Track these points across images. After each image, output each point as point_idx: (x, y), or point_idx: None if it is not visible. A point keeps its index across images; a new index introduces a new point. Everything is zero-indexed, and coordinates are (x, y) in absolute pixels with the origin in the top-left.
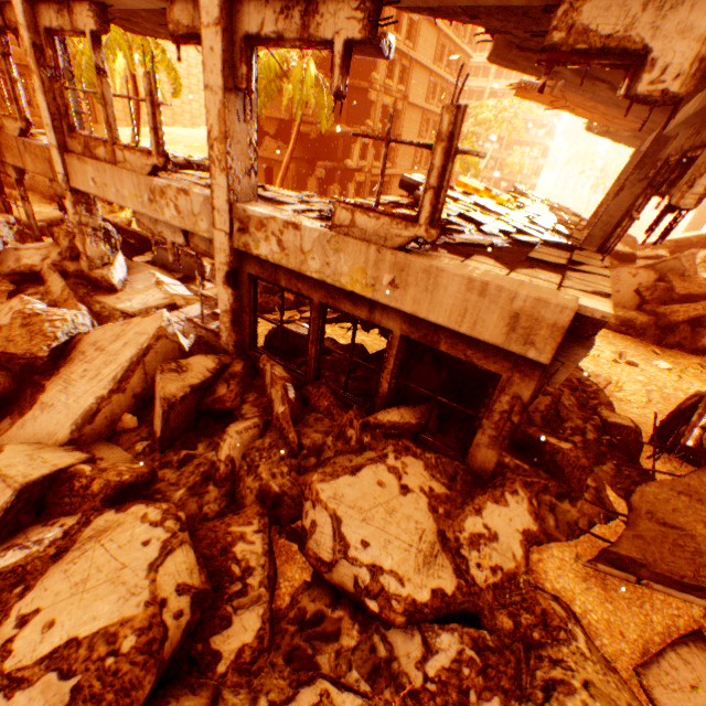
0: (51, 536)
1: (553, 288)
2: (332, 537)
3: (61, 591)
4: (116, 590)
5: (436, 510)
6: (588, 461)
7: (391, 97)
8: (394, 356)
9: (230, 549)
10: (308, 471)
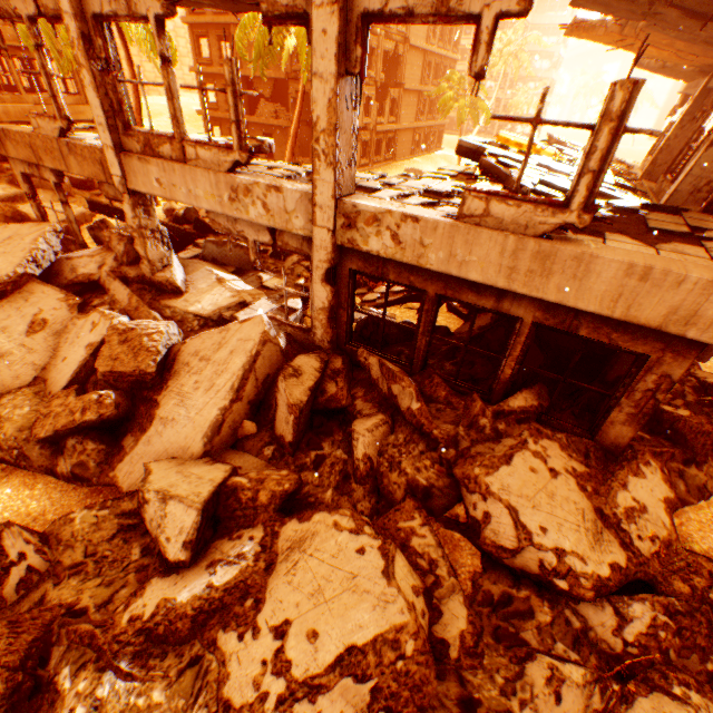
0: (249, 550)
1: (712, 265)
2: (513, 527)
3: (299, 603)
4: (363, 599)
5: (585, 489)
6: (712, 427)
7: (391, 41)
8: (521, 343)
9: (408, 545)
10: (455, 463)
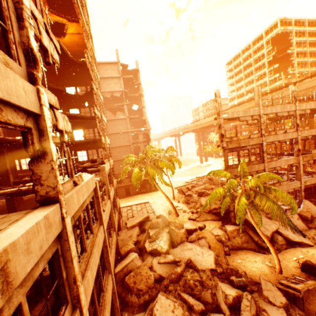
0: None
1: None
2: None
3: None
4: None
5: None
6: None
7: None
8: None
9: None
10: None
